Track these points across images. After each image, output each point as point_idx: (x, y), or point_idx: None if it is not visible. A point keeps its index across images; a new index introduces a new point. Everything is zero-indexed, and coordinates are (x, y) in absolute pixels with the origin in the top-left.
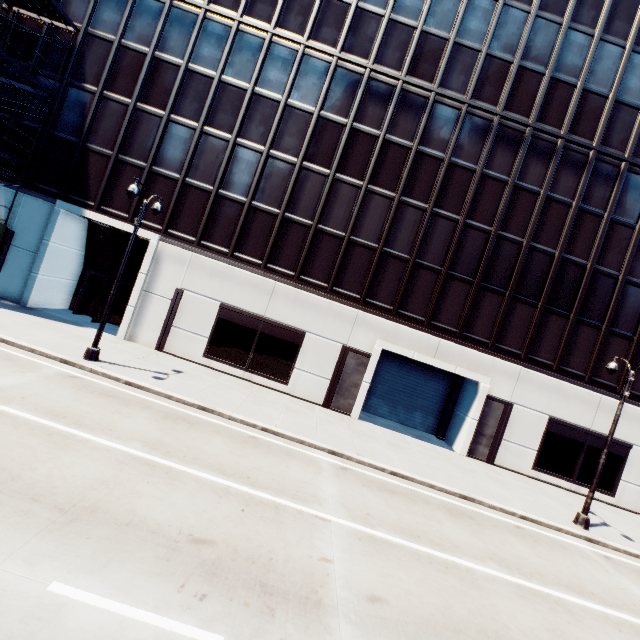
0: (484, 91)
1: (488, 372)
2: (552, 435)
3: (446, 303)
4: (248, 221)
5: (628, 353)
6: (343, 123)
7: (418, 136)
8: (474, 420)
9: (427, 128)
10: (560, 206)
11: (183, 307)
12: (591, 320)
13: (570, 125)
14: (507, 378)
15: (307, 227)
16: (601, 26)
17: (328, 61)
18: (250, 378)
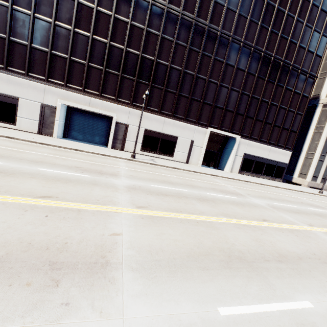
0: None
1: (116, 111)
2: (147, 136)
3: (91, 80)
4: None
5: (175, 99)
6: None
7: None
8: (112, 133)
9: None
10: (139, 29)
11: None
12: (158, 85)
13: None
14: (124, 114)
15: (4, 39)
16: None
17: None
18: None
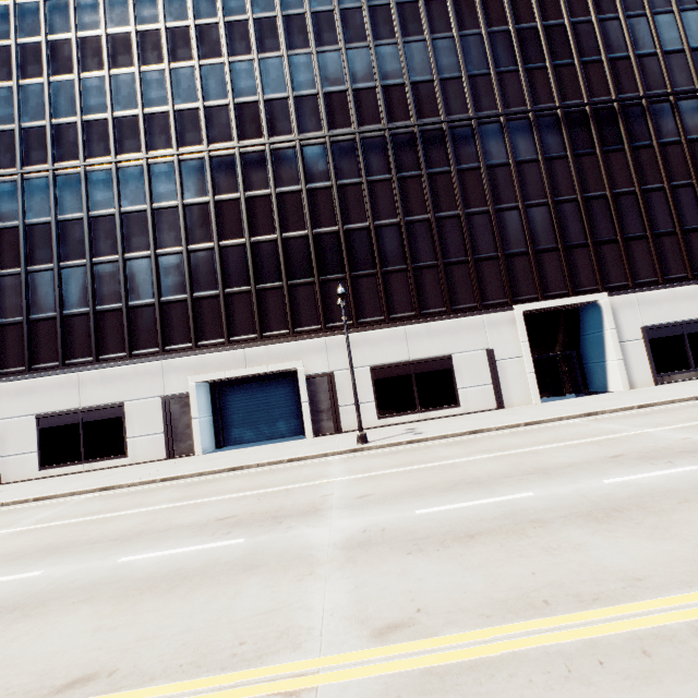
0: (186, 139)
1: (299, 356)
2: (382, 381)
3: (236, 317)
4: (33, 334)
5: (409, 281)
6: (81, 217)
7: (147, 198)
8: (305, 403)
9: (153, 188)
10: (292, 195)
11: (4, 436)
12: (365, 271)
13: (269, 131)
14: (317, 353)
15: (87, 314)
16: (254, 50)
17: (47, 176)
18: (91, 468)
